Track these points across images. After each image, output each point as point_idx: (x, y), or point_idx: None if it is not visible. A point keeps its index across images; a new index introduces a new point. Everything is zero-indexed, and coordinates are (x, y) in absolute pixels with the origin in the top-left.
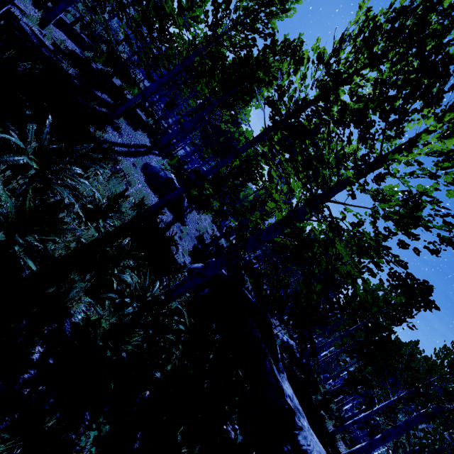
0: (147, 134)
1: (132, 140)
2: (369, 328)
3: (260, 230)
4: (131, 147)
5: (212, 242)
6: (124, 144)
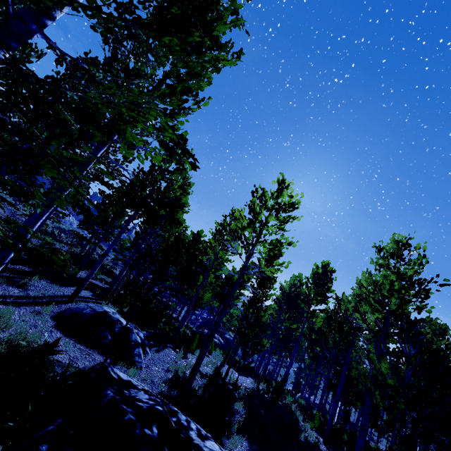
0: (92, 291)
1: (48, 292)
2: None
3: (258, 324)
4: (42, 299)
5: (190, 376)
6: (28, 296)
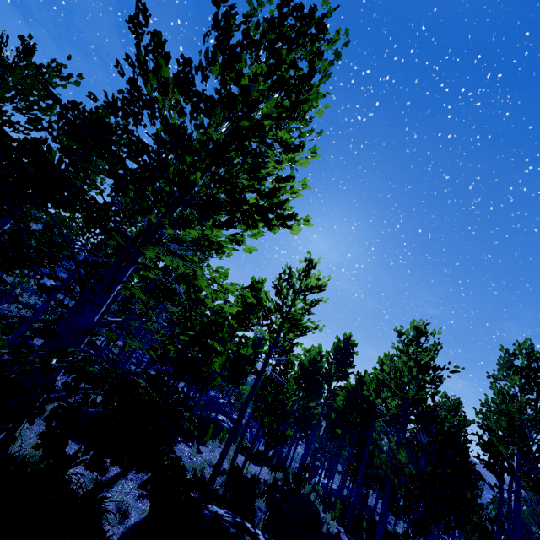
0: None
1: None
2: (529, 460)
3: (282, 412)
4: None
5: (213, 475)
6: None
